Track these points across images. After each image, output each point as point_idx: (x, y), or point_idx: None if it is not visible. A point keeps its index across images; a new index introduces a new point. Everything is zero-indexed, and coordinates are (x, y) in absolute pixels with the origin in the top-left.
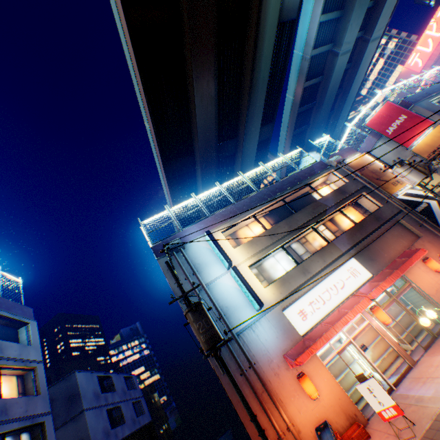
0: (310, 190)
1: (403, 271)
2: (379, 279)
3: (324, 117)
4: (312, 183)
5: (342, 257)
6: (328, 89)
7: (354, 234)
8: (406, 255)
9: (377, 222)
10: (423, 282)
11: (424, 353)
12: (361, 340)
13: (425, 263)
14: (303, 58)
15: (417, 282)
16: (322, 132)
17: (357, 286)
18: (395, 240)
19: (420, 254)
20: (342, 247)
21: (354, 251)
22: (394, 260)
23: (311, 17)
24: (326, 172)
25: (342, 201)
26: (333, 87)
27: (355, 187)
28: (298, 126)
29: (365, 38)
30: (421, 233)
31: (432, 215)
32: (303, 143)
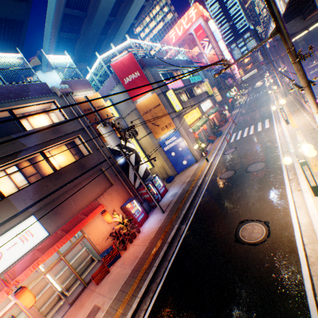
0: (20, 115)
1: (75, 234)
2: (48, 246)
3: (96, 37)
4: (20, 108)
5: (15, 219)
6: (99, 8)
7: (47, 185)
8: (90, 210)
9: (80, 170)
10: (97, 232)
11: (68, 311)
12: (18, 305)
13: (103, 216)
14: None
15: (92, 234)
16: (93, 51)
17: (23, 254)
18: (92, 189)
19: (99, 211)
20: (22, 204)
21: (37, 208)
22: (78, 215)
23: None
24: (45, 100)
25: (51, 142)
26: (105, 10)
27: (74, 127)
28: (67, 30)
29: None
30: (115, 182)
31: (128, 166)
32: (74, 52)
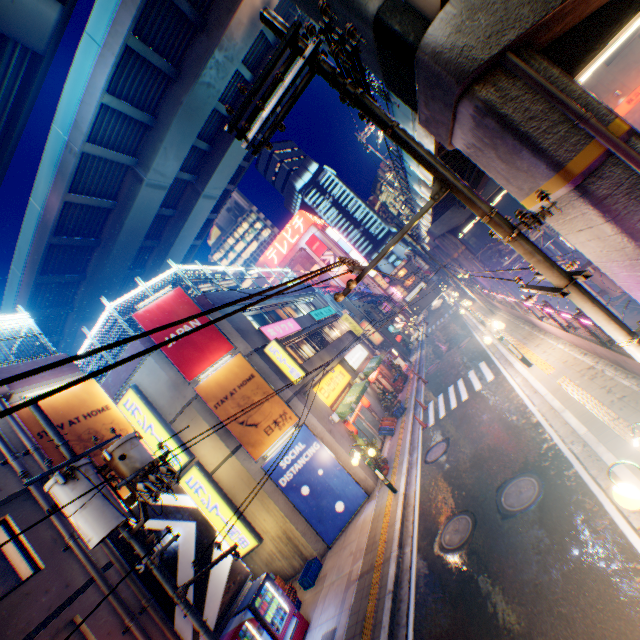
0: None
1: None
2: None
3: (120, 274)
4: None
5: None
6: (124, 228)
7: None
8: None
9: None
10: None
11: None
12: None
13: None
14: (70, 147)
15: None
16: (115, 297)
17: None
18: None
19: None
20: None
21: None
22: None
23: (91, 84)
24: None
25: None
26: (137, 230)
27: None
28: (59, 269)
29: (198, 187)
30: None
31: (172, 575)
32: (74, 305)
